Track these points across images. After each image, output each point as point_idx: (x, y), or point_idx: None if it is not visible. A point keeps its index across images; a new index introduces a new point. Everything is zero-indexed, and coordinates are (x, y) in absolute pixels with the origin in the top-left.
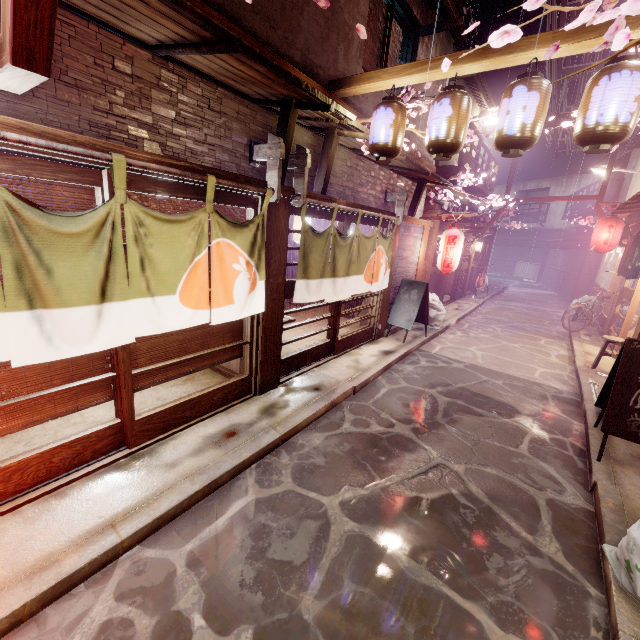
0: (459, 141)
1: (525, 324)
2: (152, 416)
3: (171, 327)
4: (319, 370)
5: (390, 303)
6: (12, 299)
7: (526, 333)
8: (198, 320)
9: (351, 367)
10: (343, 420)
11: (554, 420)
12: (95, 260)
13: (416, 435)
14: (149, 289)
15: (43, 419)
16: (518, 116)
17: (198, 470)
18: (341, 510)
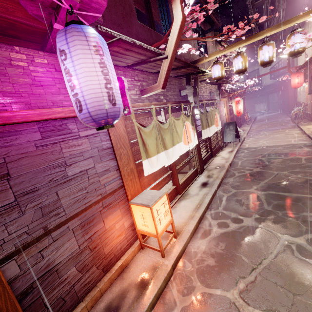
0: (247, 67)
1: (275, 127)
2: (182, 183)
3: (183, 152)
4: (212, 163)
5: (222, 134)
6: (162, 148)
7: (278, 130)
8: (187, 149)
9: (222, 159)
10: (234, 173)
11: (309, 152)
12: (170, 135)
13: (263, 169)
14: (178, 141)
15: (162, 187)
16: (267, 55)
17: (206, 193)
18: (256, 191)
